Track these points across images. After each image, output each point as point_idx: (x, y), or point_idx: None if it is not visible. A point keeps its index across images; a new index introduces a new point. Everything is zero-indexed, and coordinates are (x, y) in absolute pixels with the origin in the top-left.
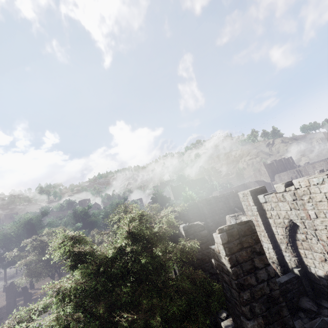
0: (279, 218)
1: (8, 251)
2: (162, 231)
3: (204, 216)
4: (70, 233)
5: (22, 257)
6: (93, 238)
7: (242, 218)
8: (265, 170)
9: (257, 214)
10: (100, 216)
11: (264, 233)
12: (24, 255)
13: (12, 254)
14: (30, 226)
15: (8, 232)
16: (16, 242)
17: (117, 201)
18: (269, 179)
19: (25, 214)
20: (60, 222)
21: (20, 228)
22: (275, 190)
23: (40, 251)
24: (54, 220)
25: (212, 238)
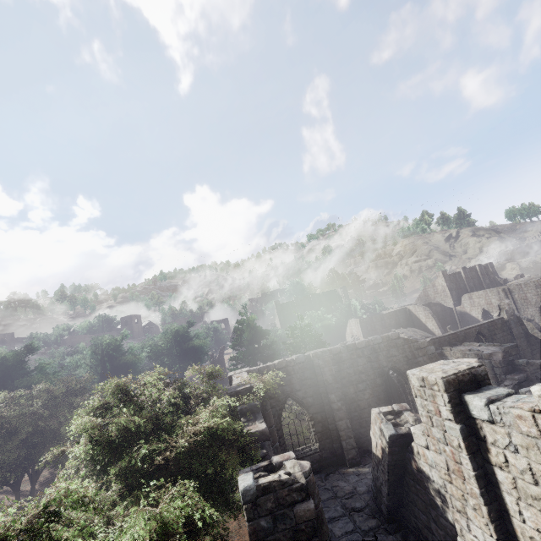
0: (536, 484)
1: None
2: None
3: (325, 386)
4: None
5: None
6: None
7: (412, 430)
8: (445, 285)
9: (459, 446)
10: (141, 354)
11: (476, 502)
12: None
13: None
14: None
15: None
16: None
17: (175, 328)
18: (451, 301)
19: None
20: (68, 362)
21: None
22: (468, 330)
23: None
24: (48, 362)
25: (339, 435)
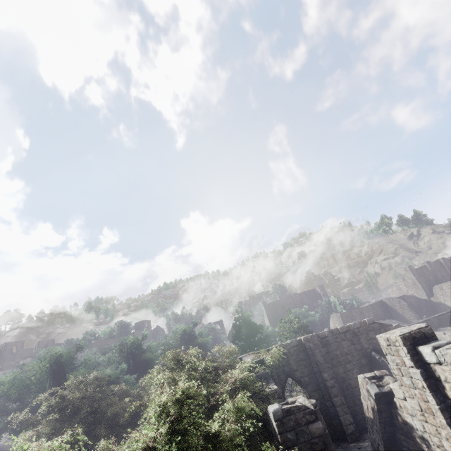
0: None
1: (22, 407)
2: (224, 436)
3: (318, 366)
4: (35, 446)
5: (33, 424)
6: (141, 393)
7: (391, 386)
8: (414, 278)
9: (423, 386)
10: (157, 352)
11: (446, 432)
12: (36, 421)
13: (19, 418)
14: (57, 367)
15: (27, 376)
16: (35, 392)
17: (183, 328)
18: (424, 292)
19: (53, 348)
20: (101, 359)
21: (44, 370)
22: (441, 316)
23: (60, 415)
24: (91, 358)
25: (336, 411)
